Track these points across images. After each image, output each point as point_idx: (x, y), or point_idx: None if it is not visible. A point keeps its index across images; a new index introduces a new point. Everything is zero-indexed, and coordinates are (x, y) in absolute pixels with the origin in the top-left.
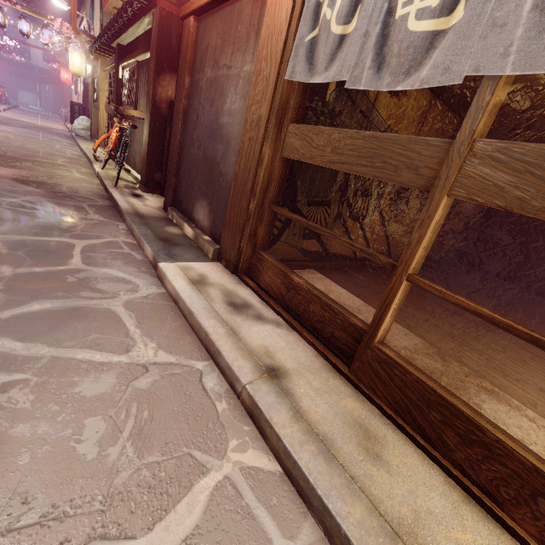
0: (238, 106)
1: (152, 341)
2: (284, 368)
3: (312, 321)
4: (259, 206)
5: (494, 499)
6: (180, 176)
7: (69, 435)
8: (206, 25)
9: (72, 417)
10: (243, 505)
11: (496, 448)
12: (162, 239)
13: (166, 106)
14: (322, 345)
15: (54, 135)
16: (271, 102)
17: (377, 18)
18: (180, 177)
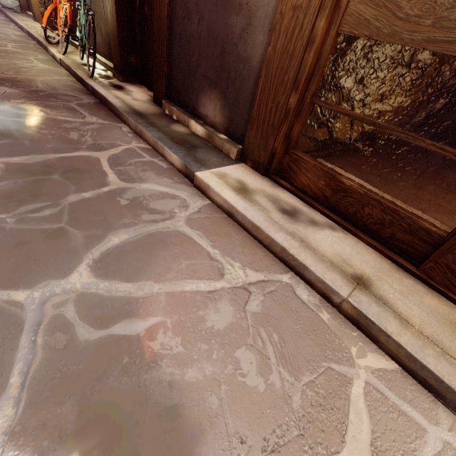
0: None
1: (235, 261)
2: (365, 275)
3: (367, 223)
4: (299, 100)
5: None
6: (173, 61)
7: (232, 371)
8: None
9: (223, 353)
10: (392, 404)
11: None
12: (178, 142)
13: None
14: (381, 245)
15: None
16: None
17: None
18: (173, 63)
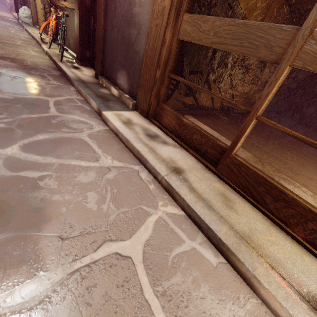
0: None
1: (109, 155)
2: (182, 168)
3: (194, 144)
4: (162, 74)
5: (286, 224)
6: (105, 54)
7: (81, 200)
8: None
9: (80, 192)
10: (170, 228)
11: (292, 202)
12: (100, 97)
13: None
14: (200, 157)
15: (7, 22)
16: None
17: None
18: (105, 54)
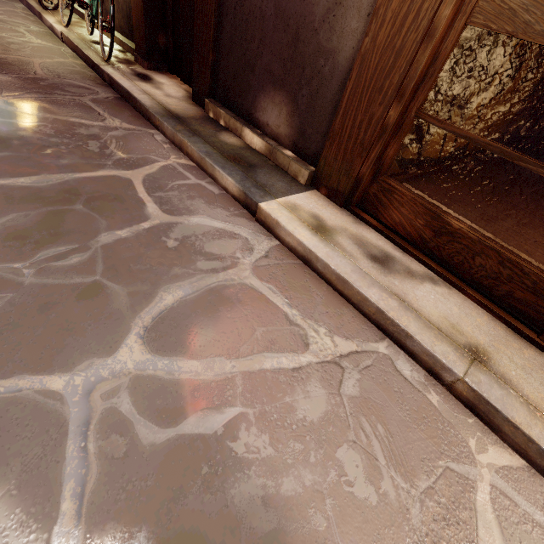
0: None
1: (319, 325)
2: (480, 345)
3: (476, 275)
4: (401, 114)
5: None
6: (222, 47)
7: (336, 479)
8: None
9: (322, 454)
10: (523, 513)
11: None
12: (232, 159)
13: None
14: (494, 305)
15: None
16: None
17: None
18: (222, 48)
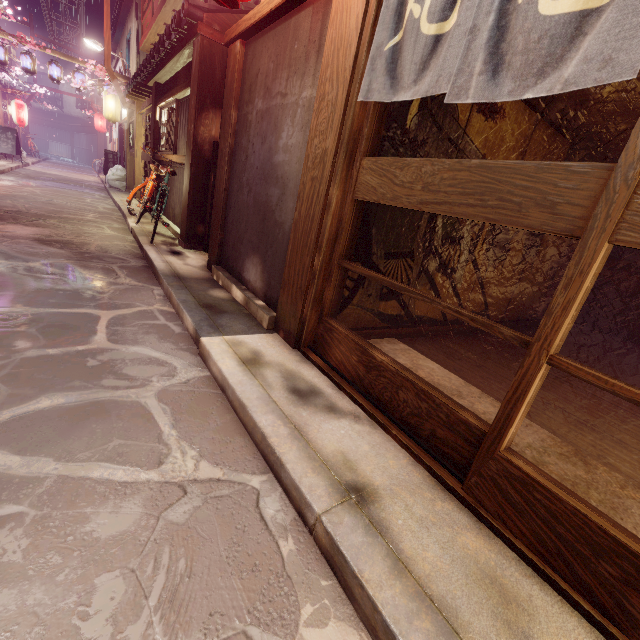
0: (297, 141)
1: (192, 447)
2: (372, 486)
3: (404, 413)
4: (326, 262)
5: None
6: (227, 228)
7: (72, 606)
8: (255, 48)
9: (79, 574)
10: None
11: None
12: (205, 306)
13: (209, 147)
14: (419, 448)
15: (86, 188)
16: (339, 132)
17: (489, 6)
18: (227, 229)
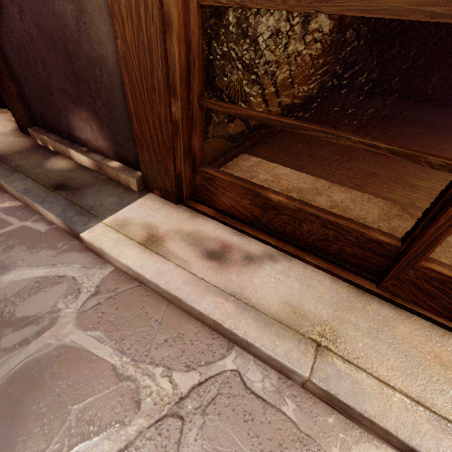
0: None
1: (155, 364)
2: (324, 322)
3: (309, 240)
4: (185, 107)
5: None
6: (18, 76)
7: None
8: None
9: None
10: None
11: None
12: (55, 188)
13: None
14: (332, 265)
15: None
16: None
17: None
18: (19, 77)
